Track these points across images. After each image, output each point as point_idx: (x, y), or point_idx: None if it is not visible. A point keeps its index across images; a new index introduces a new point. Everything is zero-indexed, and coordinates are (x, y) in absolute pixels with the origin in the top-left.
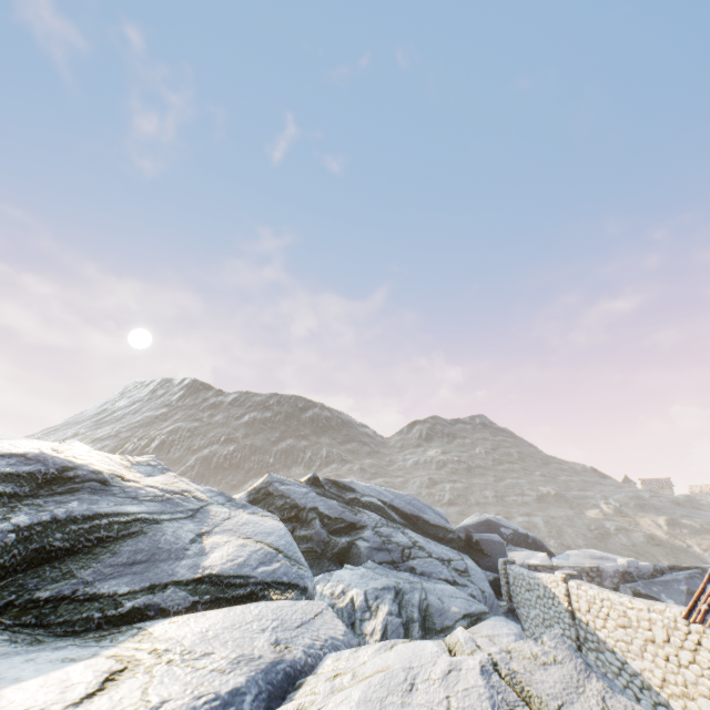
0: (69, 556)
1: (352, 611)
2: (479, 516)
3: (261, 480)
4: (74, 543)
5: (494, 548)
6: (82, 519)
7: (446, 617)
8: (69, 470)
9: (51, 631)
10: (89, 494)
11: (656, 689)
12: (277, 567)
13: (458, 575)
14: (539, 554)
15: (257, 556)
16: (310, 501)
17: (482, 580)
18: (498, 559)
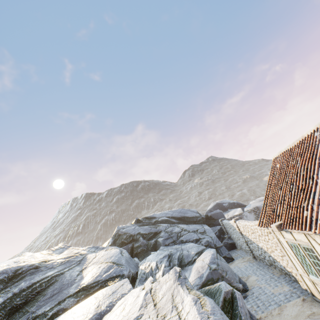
0: (25, 304)
1: (151, 272)
2: (213, 203)
3: (115, 231)
4: (26, 298)
5: (218, 215)
6: (27, 288)
7: (189, 257)
8: (18, 270)
9: None
10: (30, 276)
11: (267, 251)
12: (112, 271)
13: (201, 234)
14: (238, 209)
15: (105, 269)
16: (136, 231)
17: (211, 233)
18: (219, 220)
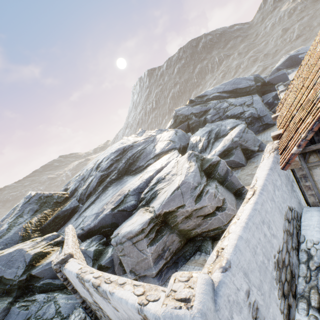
0: (134, 162)
1: (196, 143)
2: (285, 57)
3: (174, 113)
4: (133, 160)
5: (278, 79)
6: (132, 156)
7: (224, 132)
8: (124, 149)
9: (137, 173)
10: (130, 150)
11: None
12: (170, 146)
13: (247, 107)
14: None
15: (166, 145)
16: (189, 112)
17: (258, 104)
18: (275, 86)
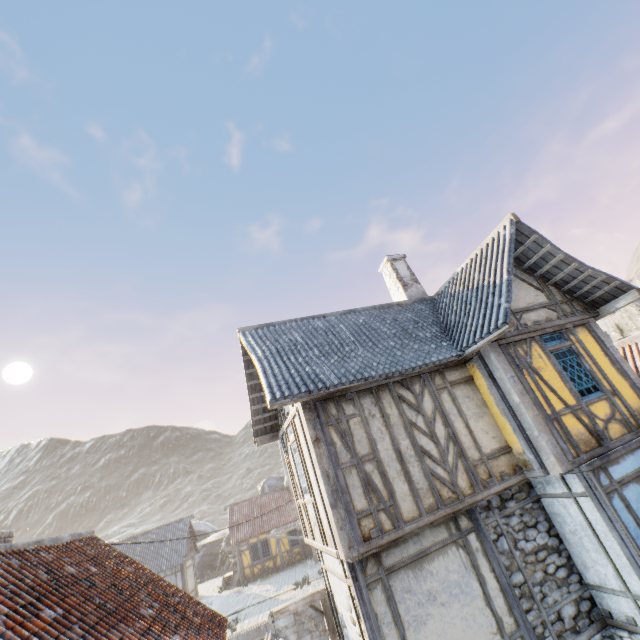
0: None
1: None
2: None
3: None
4: None
5: None
6: None
7: None
8: None
9: None
10: None
11: None
12: None
13: None
14: None
15: None
16: None
17: None
18: None
